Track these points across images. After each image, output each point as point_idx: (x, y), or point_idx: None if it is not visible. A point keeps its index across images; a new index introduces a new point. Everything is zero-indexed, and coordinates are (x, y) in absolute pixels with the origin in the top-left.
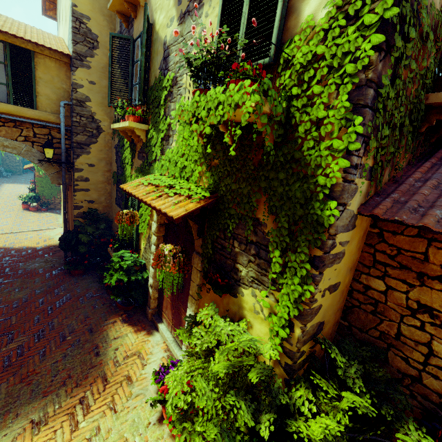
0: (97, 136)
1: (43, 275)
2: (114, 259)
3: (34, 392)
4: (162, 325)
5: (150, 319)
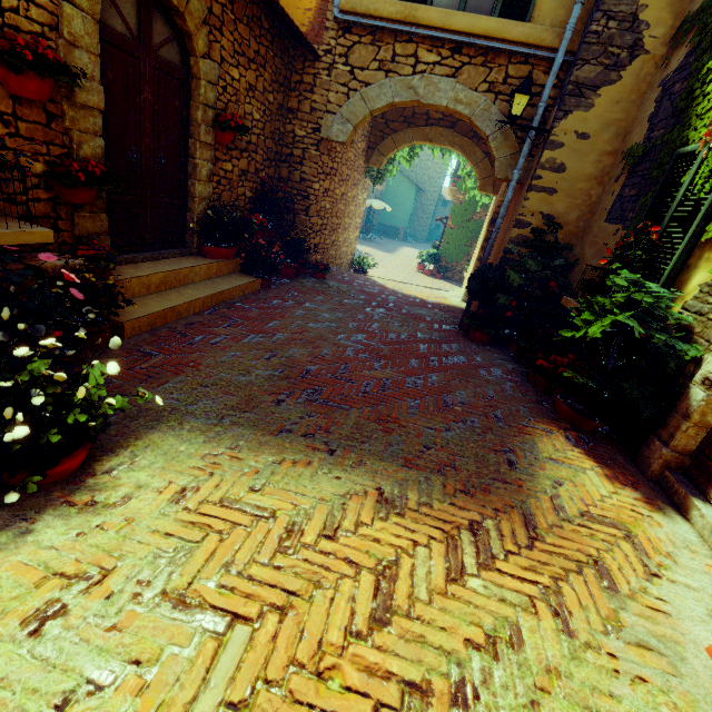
0: (624, 66)
1: (430, 323)
2: (615, 280)
3: (391, 449)
4: (708, 508)
5: (652, 473)
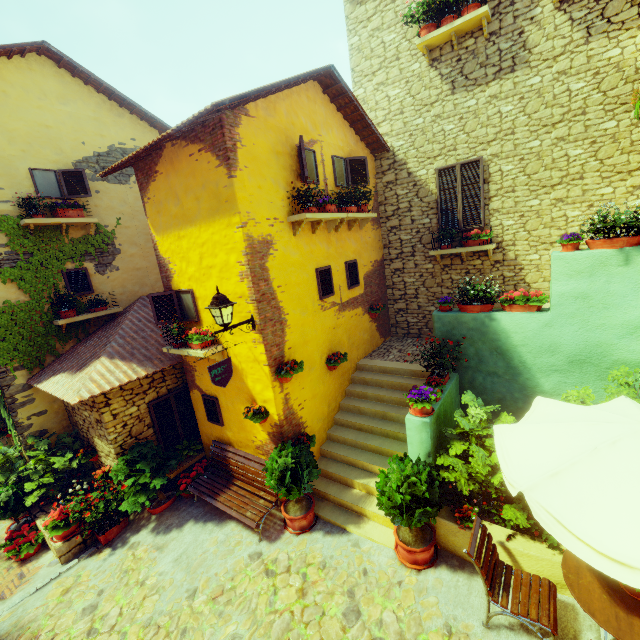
0: None
1: None
2: None
3: None
4: None
5: None
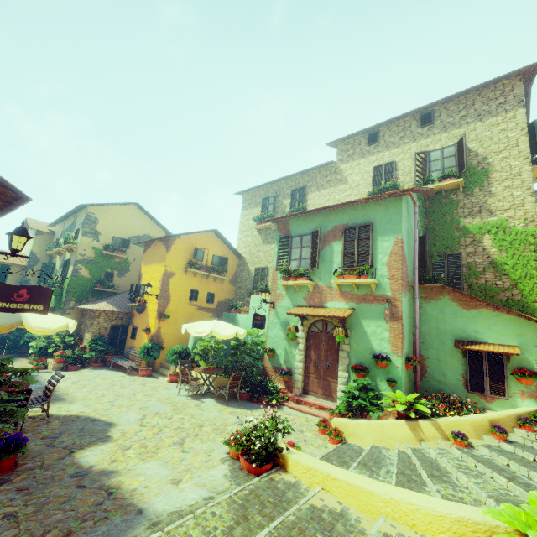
0: None
1: None
2: (26, 335)
3: None
4: None
5: None
